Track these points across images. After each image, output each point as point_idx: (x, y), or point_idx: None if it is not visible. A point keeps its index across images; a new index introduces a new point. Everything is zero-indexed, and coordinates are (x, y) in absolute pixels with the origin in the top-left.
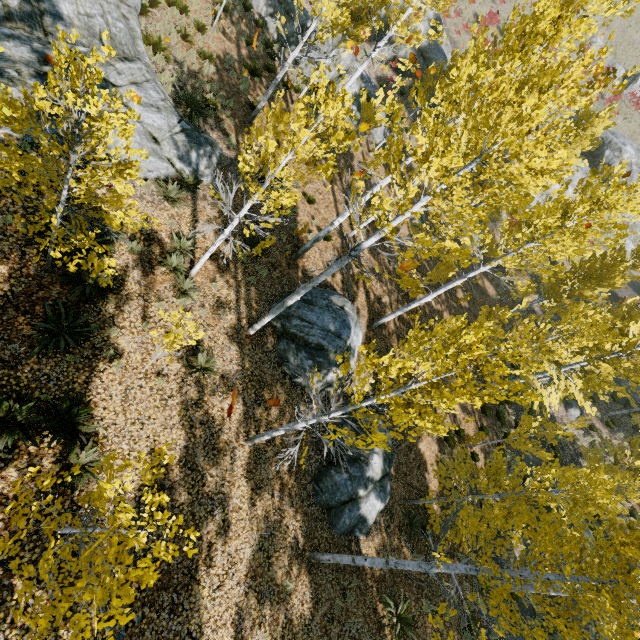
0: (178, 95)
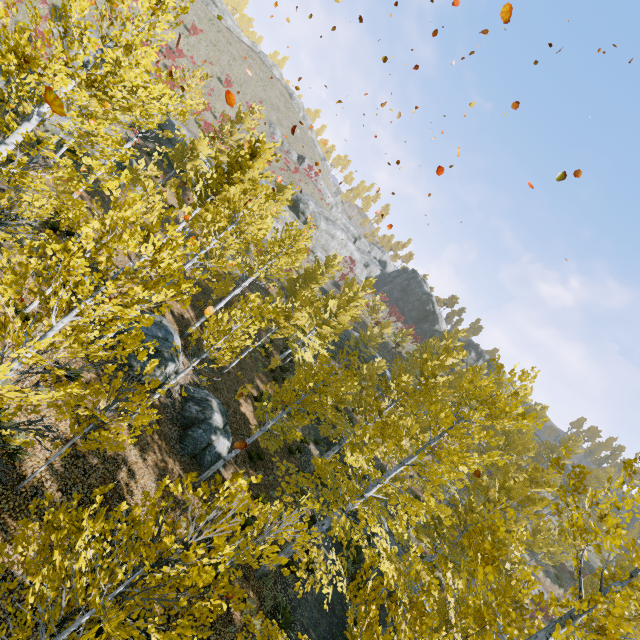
0: None
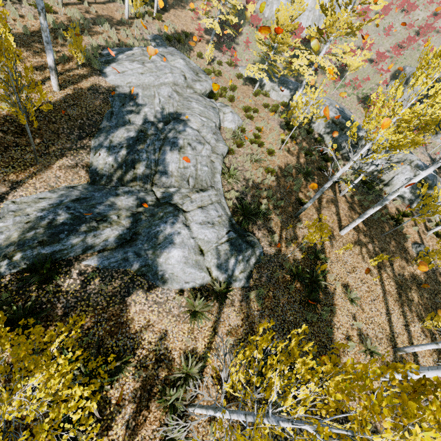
0: (236, 206)
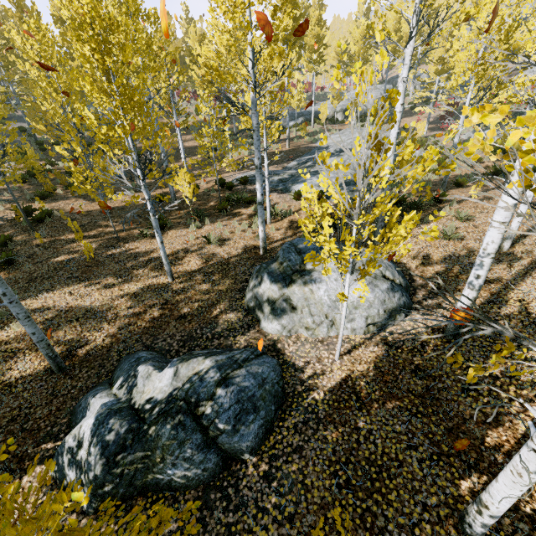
0: None
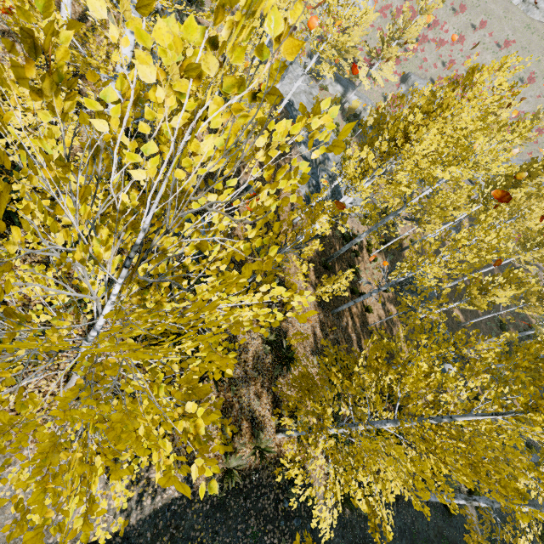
0: None
